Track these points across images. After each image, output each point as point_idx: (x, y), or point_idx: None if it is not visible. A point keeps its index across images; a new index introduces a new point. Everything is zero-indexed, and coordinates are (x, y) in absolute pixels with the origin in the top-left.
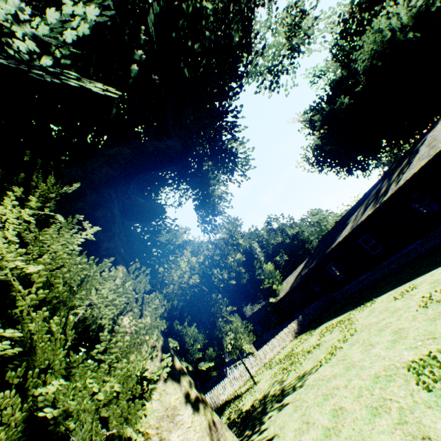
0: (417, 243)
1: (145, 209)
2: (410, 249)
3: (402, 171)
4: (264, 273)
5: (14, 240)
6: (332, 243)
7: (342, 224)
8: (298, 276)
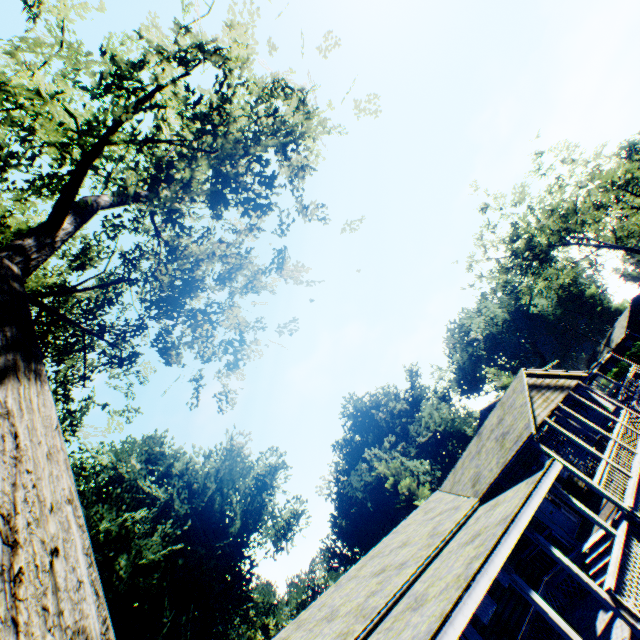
0: None
1: None
2: None
3: None
4: None
5: None
6: None
7: None
8: None
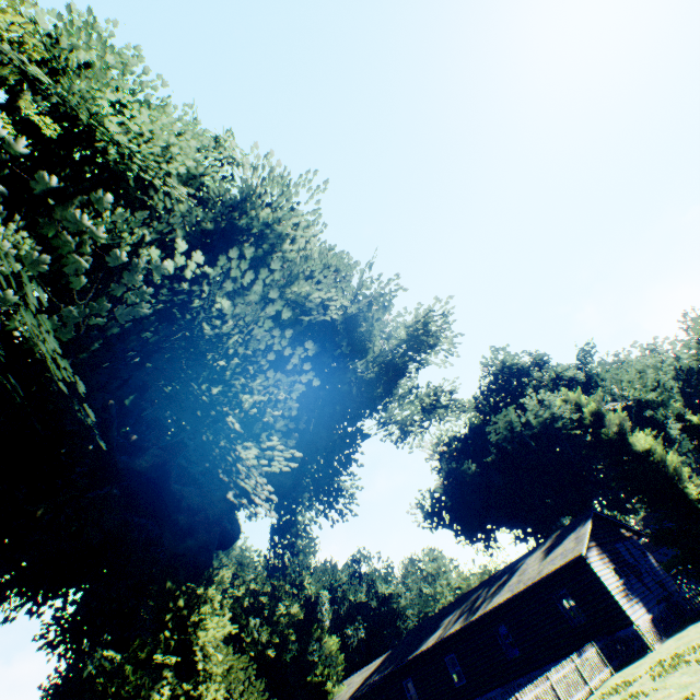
0: (498, 690)
1: (229, 538)
2: (492, 695)
3: (497, 589)
4: (322, 652)
5: (217, 635)
6: (416, 648)
7: (436, 621)
8: (368, 679)
